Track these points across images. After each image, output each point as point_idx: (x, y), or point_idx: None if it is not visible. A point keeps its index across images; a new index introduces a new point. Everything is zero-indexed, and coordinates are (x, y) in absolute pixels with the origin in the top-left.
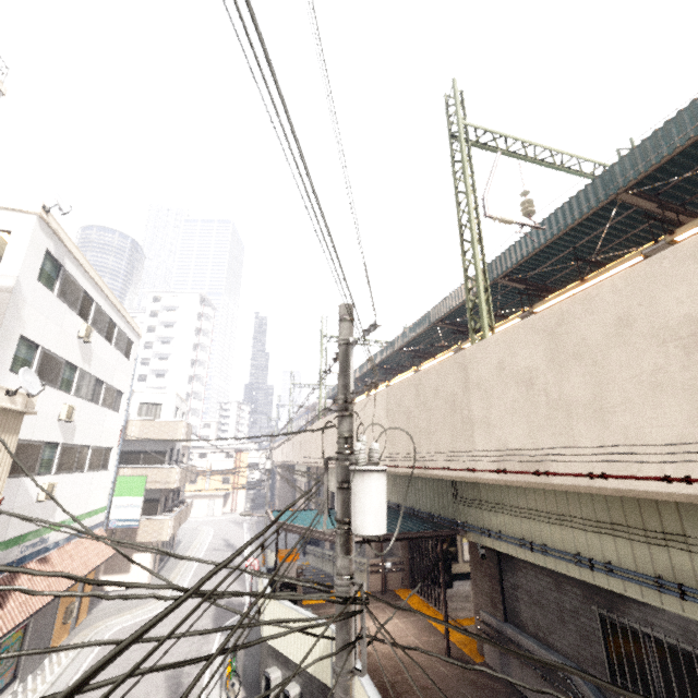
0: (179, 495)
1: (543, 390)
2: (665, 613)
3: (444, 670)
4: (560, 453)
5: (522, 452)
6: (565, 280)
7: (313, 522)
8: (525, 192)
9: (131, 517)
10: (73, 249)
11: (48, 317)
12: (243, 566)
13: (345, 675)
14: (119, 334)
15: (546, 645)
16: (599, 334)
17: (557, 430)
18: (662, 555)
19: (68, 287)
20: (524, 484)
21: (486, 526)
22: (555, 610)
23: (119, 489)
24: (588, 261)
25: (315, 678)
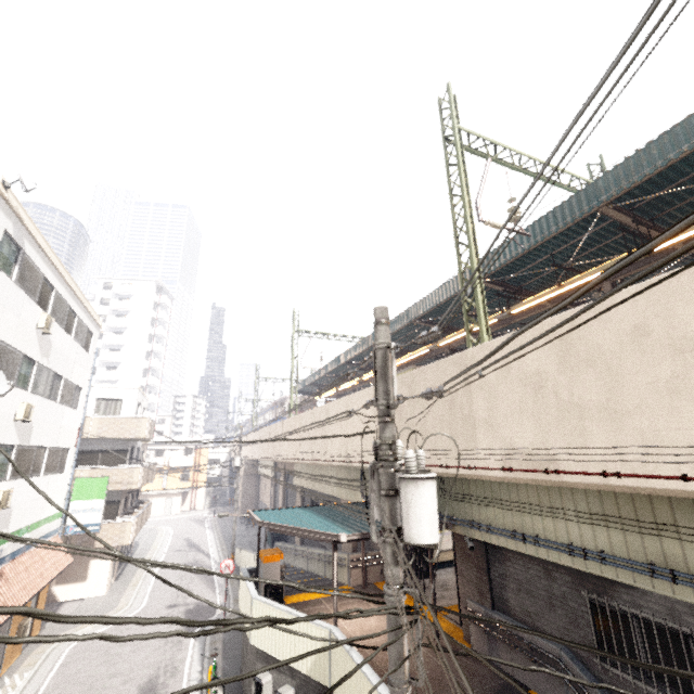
0: (138, 495)
1: (553, 393)
2: (653, 595)
3: (436, 659)
4: (571, 452)
5: (530, 451)
6: (539, 284)
7: (301, 522)
8: (512, 199)
9: (91, 522)
10: (33, 230)
11: (5, 306)
12: (210, 566)
13: (402, 686)
14: (79, 324)
15: (535, 629)
16: (614, 341)
17: (569, 431)
18: (654, 544)
19: (27, 272)
20: (531, 482)
21: (476, 519)
22: (544, 596)
23: (77, 492)
24: (564, 267)
25: (311, 680)
